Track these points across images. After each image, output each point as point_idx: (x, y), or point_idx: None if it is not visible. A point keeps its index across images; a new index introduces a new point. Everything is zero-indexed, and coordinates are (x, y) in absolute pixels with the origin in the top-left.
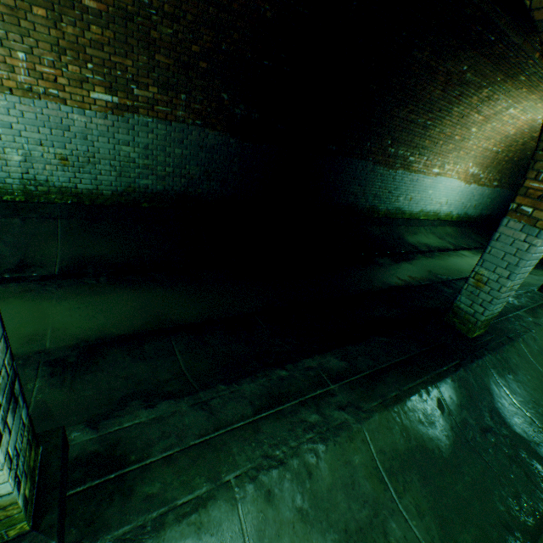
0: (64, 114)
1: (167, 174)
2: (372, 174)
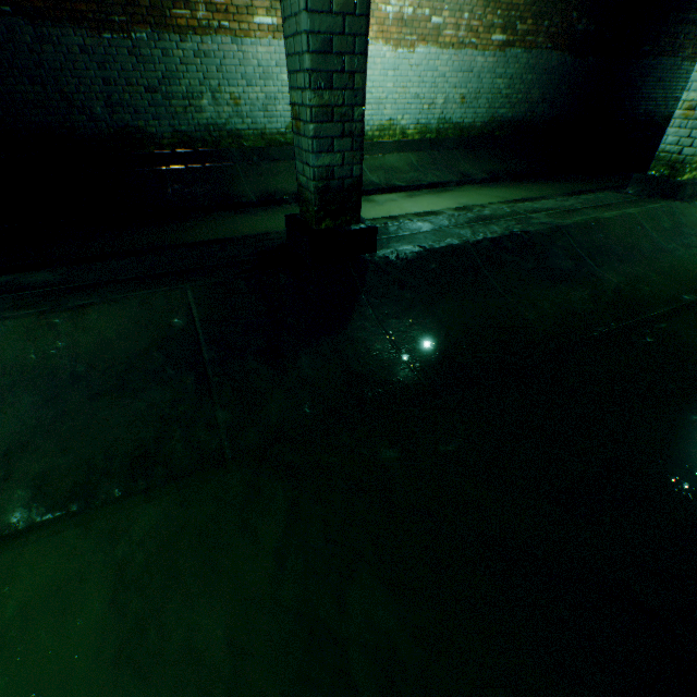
0: (473, 58)
1: (517, 101)
2: (677, 73)
